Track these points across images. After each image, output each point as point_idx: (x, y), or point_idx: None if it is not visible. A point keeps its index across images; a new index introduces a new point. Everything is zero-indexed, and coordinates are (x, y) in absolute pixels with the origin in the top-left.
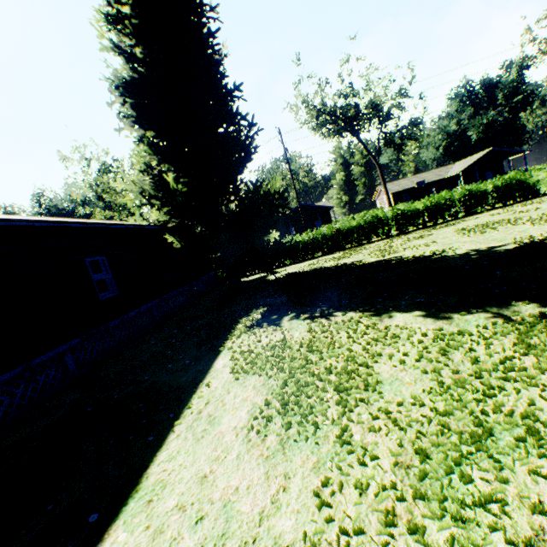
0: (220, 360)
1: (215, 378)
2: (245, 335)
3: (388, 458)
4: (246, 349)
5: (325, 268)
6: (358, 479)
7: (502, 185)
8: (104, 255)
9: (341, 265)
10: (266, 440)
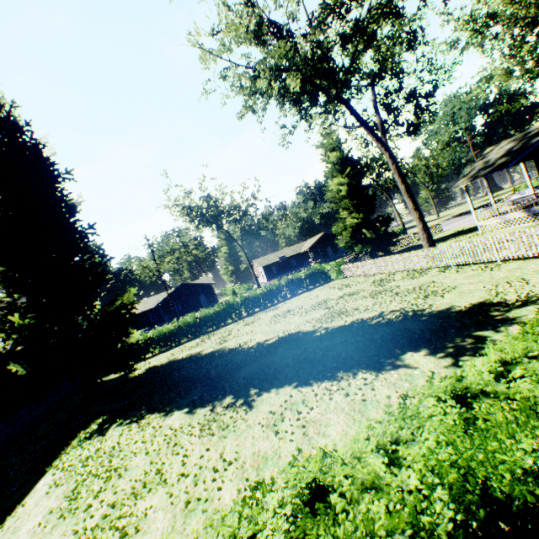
0: (44, 479)
1: (33, 497)
2: (74, 450)
3: (99, 514)
4: (68, 464)
5: (176, 361)
6: (77, 529)
7: (309, 274)
8: None
9: (188, 357)
10: (45, 529)
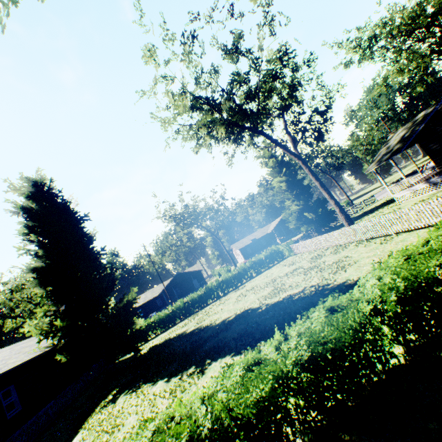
0: (77, 437)
1: None
2: (96, 415)
3: None
4: (92, 425)
5: (169, 340)
6: None
7: (267, 254)
8: (13, 383)
9: (177, 335)
10: None
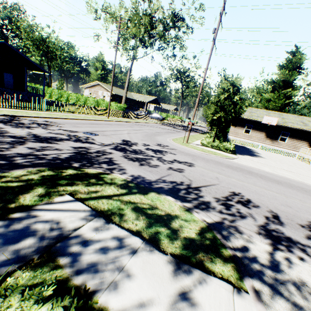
0: None
1: None
2: None
3: None
4: None
5: None
6: None
7: None
8: None
9: None
10: None
